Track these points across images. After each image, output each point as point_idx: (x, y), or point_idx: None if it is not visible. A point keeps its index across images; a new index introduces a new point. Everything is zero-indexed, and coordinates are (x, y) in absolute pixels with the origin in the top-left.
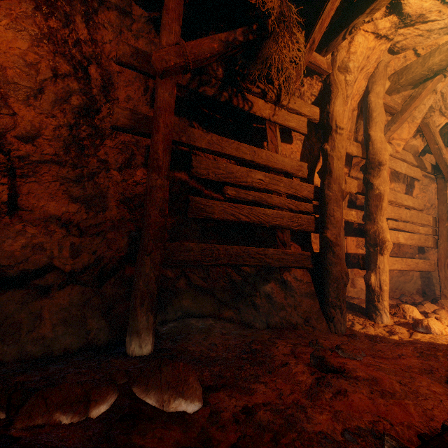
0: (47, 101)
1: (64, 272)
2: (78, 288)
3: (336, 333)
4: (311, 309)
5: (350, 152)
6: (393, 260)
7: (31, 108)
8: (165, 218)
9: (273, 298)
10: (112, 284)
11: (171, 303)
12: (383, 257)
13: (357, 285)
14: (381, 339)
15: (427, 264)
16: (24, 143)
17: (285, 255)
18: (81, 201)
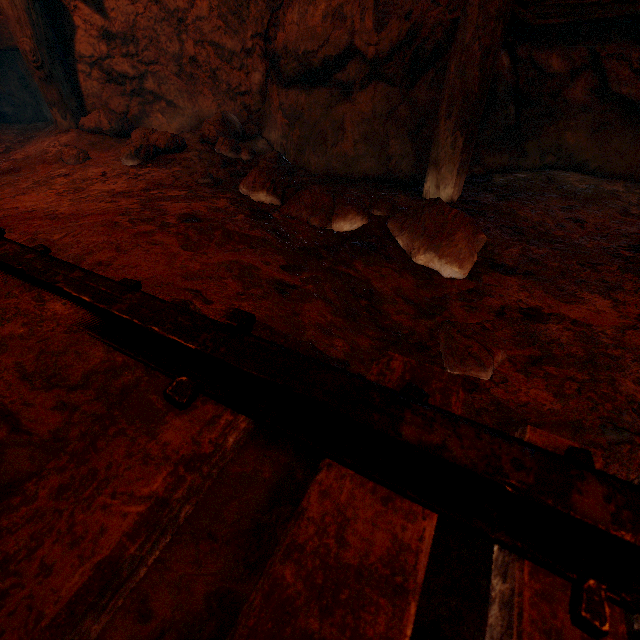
0: None
1: (366, 60)
2: (382, 89)
3: None
4: None
5: None
6: None
7: None
8: None
9: None
10: (428, 83)
11: (538, 135)
12: None
13: None
14: None
15: None
16: None
17: None
18: None
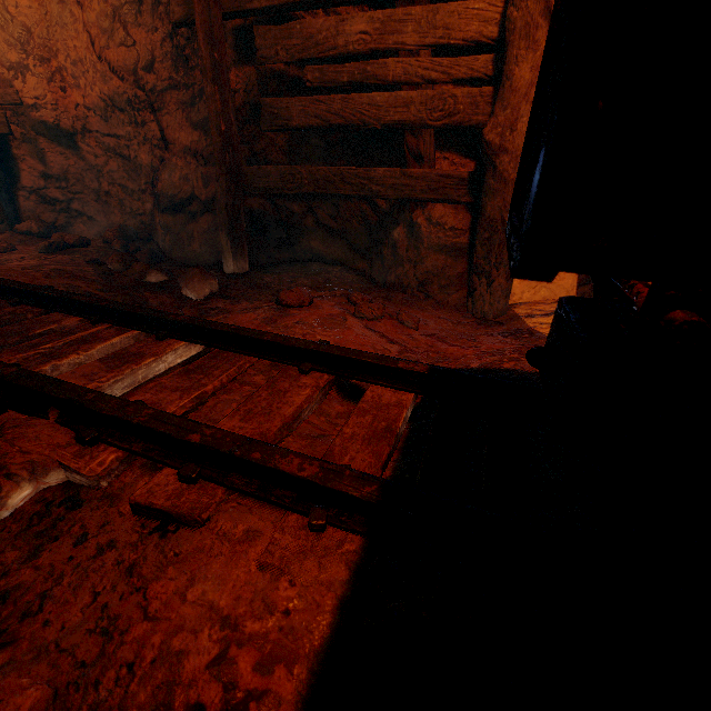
0: (148, 13)
1: (202, 201)
2: (212, 216)
3: (473, 315)
4: (441, 272)
5: None
6: None
7: (142, 29)
8: (222, 136)
9: (397, 249)
10: None
11: (299, 243)
12: None
13: None
14: (531, 337)
15: None
16: (149, 74)
17: (409, 179)
18: (200, 128)
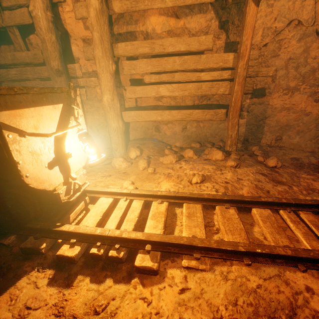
0: None
1: None
2: None
3: None
4: None
5: (81, 17)
6: (149, 113)
7: None
8: None
9: None
10: None
11: None
12: (106, 114)
13: (162, 131)
14: None
15: (209, 114)
16: None
17: None
18: None
